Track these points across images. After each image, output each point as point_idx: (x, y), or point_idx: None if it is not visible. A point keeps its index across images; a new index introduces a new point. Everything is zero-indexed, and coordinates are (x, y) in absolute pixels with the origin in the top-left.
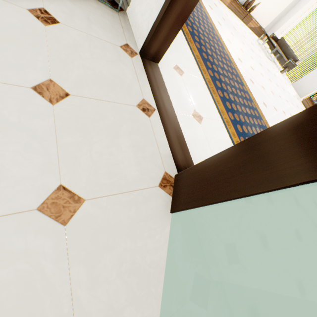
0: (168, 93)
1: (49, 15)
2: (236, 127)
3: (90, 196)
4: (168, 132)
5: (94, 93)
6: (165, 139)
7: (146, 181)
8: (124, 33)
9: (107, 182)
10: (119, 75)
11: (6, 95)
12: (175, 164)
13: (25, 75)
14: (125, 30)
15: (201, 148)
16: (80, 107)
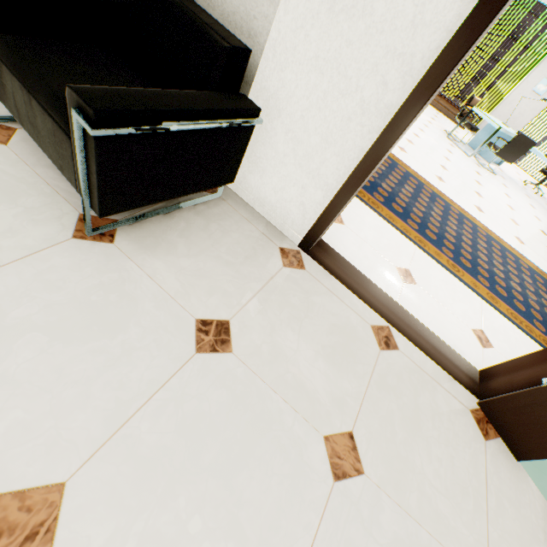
0: (368, 279)
1: (210, 324)
2: (428, 237)
3: (484, 542)
4: (423, 347)
5: (353, 392)
6: (430, 362)
7: (477, 449)
8: (260, 230)
9: (472, 503)
10: (330, 322)
11: (340, 529)
12: (463, 386)
13: (313, 471)
14: (254, 222)
15: (448, 325)
16: (372, 435)
